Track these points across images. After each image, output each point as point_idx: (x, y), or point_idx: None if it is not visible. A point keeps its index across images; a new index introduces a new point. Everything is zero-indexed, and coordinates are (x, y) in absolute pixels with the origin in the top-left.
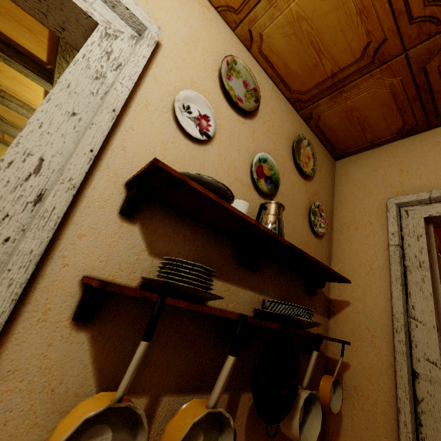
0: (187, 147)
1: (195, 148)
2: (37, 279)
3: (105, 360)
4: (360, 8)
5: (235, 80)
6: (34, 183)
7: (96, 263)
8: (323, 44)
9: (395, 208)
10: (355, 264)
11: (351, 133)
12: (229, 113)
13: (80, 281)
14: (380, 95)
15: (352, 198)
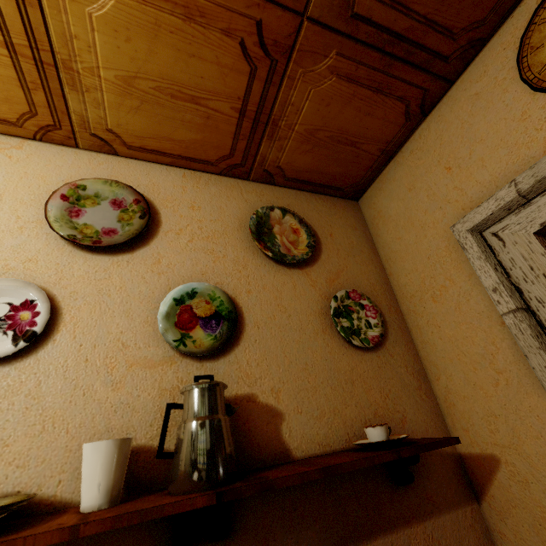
0: None
1: (10, 372)
2: None
3: None
4: (182, 12)
5: (92, 211)
6: None
7: None
8: (188, 87)
9: (472, 239)
10: (465, 370)
11: (342, 159)
12: (92, 263)
13: None
14: (329, 92)
15: (403, 247)
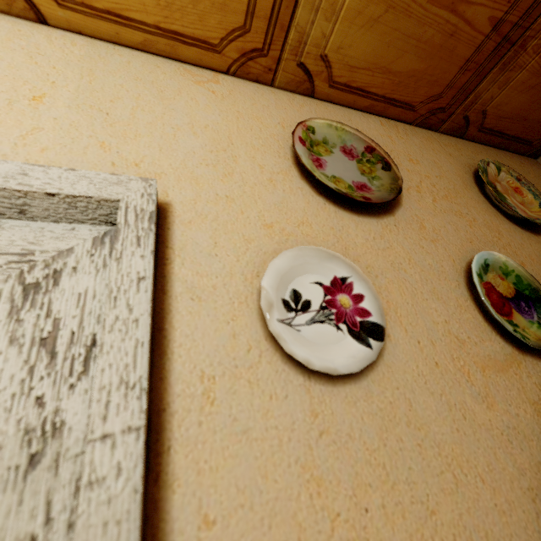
0: (353, 406)
1: (369, 387)
2: None
3: None
4: None
5: (330, 160)
6: None
7: None
8: None
9: None
10: None
11: None
12: (363, 228)
13: None
14: None
15: None
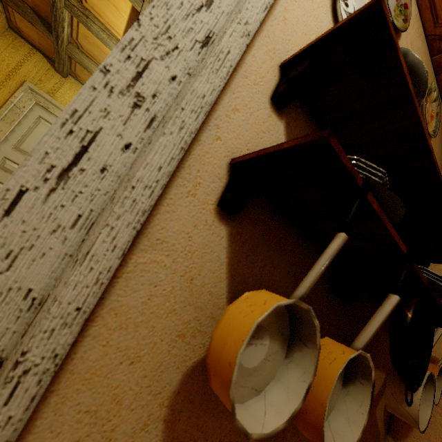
0: None
1: None
2: (192, 142)
3: (238, 266)
4: None
5: None
6: (204, 19)
7: (243, 149)
8: None
9: None
10: None
11: None
12: None
13: (228, 164)
14: None
15: None
